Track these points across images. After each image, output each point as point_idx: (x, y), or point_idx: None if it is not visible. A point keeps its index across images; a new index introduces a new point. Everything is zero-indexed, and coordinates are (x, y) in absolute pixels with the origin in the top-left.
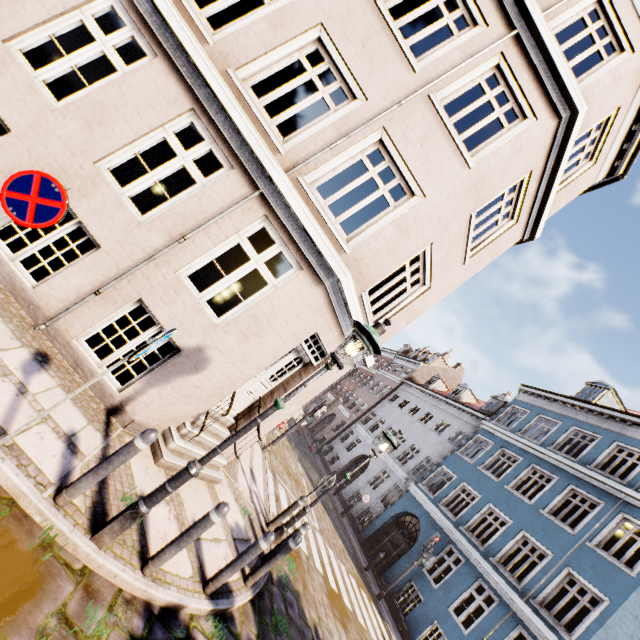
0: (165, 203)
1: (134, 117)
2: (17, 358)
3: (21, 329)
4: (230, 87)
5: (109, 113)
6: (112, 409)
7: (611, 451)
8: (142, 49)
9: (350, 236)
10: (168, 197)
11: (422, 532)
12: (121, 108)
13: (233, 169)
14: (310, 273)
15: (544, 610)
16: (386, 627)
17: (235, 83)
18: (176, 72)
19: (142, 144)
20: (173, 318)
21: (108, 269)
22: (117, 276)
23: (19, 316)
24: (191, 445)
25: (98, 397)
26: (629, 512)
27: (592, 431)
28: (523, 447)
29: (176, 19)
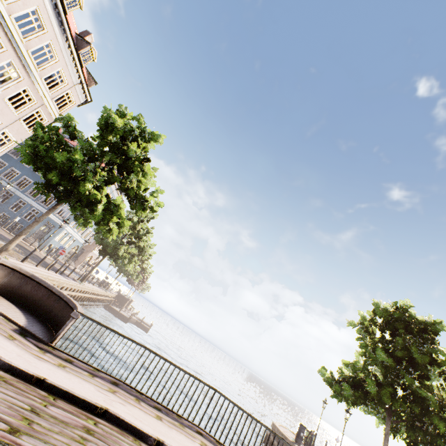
0: None
1: None
2: None
3: None
4: None
5: None
6: None
7: None
8: None
9: None
10: None
11: None
12: None
13: None
14: None
15: (42, 203)
16: None
17: None
18: None
19: None
20: None
21: None
22: None
23: None
24: None
25: None
26: None
27: None
28: None
29: None
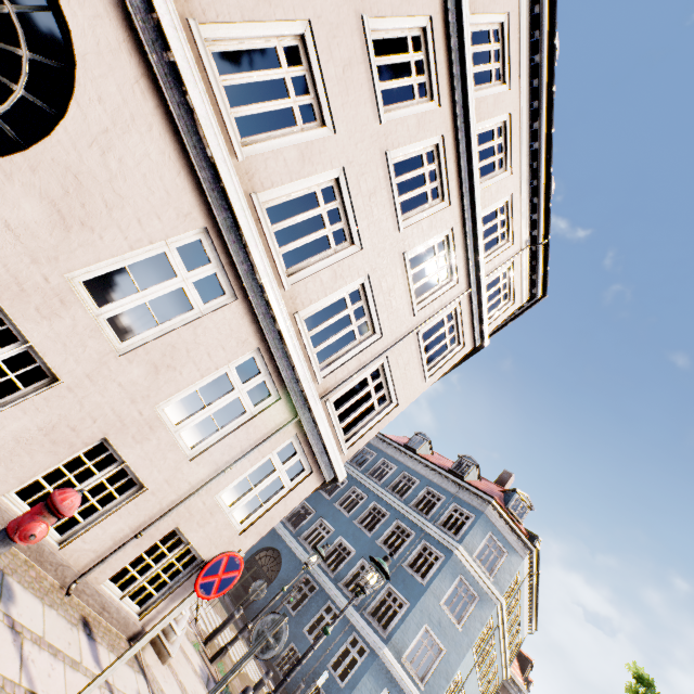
0: (215, 434)
1: (204, 358)
2: (87, 652)
3: (63, 606)
4: (293, 327)
5: (180, 355)
6: (133, 636)
7: (424, 493)
8: (221, 285)
9: (347, 436)
10: (219, 428)
11: (284, 566)
12: (193, 350)
13: (278, 396)
14: (317, 473)
15: (371, 617)
16: (258, 664)
17: (299, 326)
18: (251, 314)
19: (204, 381)
20: (205, 537)
21: (151, 508)
22: (159, 513)
23: (52, 587)
24: (181, 625)
25: (121, 631)
26: (428, 540)
27: (415, 476)
28: (369, 487)
29: (269, 278)
